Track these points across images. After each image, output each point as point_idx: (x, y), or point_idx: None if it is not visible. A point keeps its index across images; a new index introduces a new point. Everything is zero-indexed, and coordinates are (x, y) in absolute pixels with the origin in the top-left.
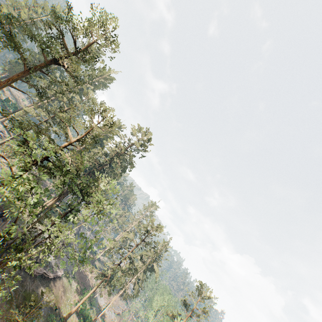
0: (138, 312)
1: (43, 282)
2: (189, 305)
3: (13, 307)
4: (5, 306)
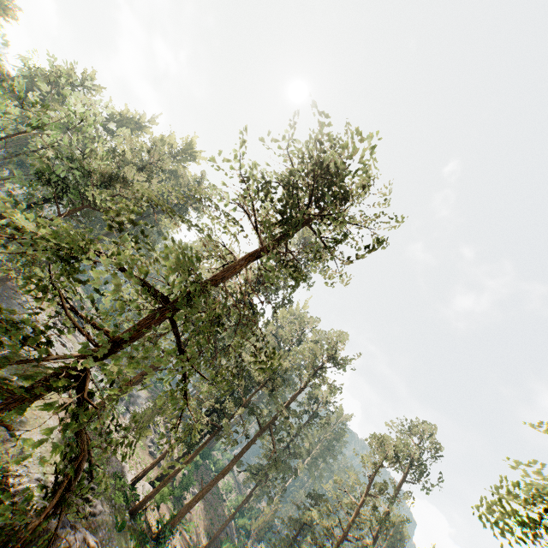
0: None
1: None
2: None
3: None
4: None
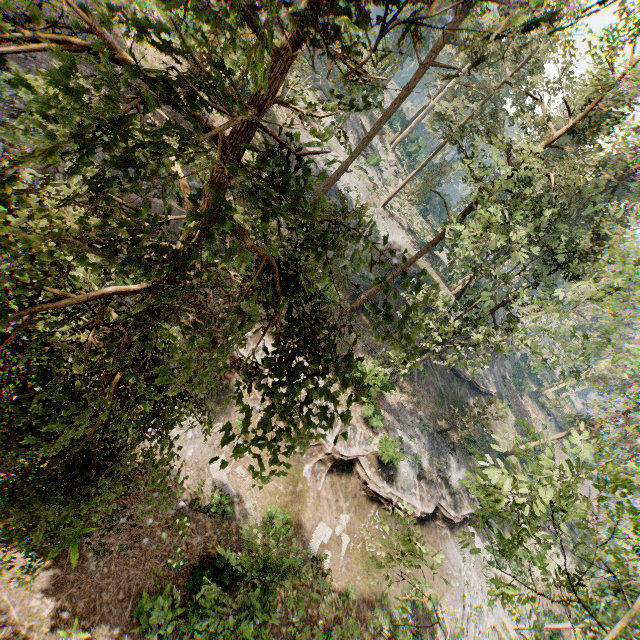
0: None
1: (471, 391)
2: None
3: (444, 406)
4: (437, 400)
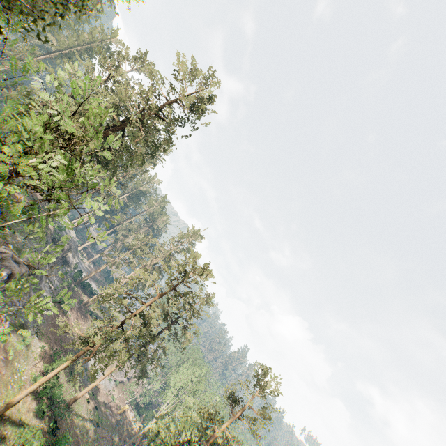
0: (151, 383)
1: None
2: (238, 401)
3: None
4: None
